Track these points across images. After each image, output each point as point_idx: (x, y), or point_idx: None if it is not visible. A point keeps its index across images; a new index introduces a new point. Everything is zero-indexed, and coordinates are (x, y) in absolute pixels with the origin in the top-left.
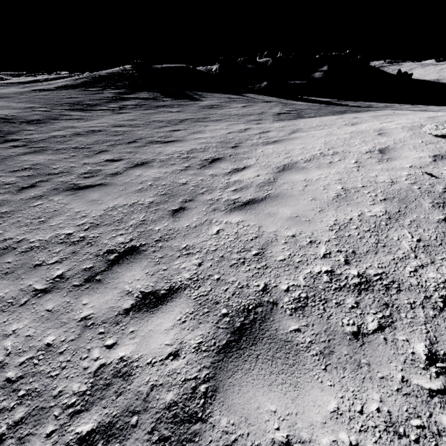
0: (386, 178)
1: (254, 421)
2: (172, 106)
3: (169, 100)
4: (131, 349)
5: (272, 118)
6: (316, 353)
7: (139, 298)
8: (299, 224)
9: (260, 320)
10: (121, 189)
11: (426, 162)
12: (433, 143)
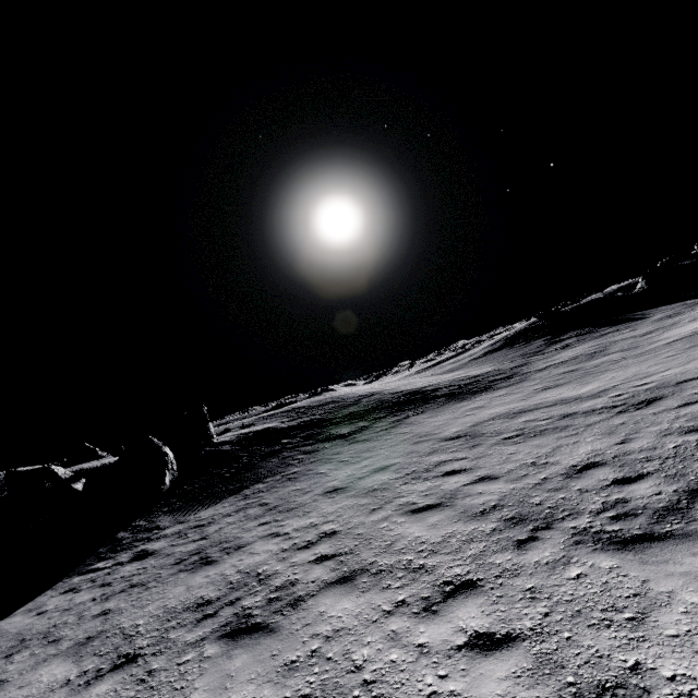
0: None
1: None
2: (618, 330)
3: (608, 328)
4: None
5: None
6: None
7: None
8: None
9: None
10: (653, 357)
11: None
12: None
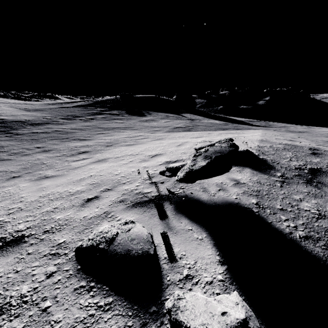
0: (119, 172)
1: None
2: (123, 119)
3: (126, 116)
4: None
5: (166, 130)
6: None
7: None
8: (37, 191)
9: None
10: (12, 163)
11: (156, 164)
12: (185, 153)
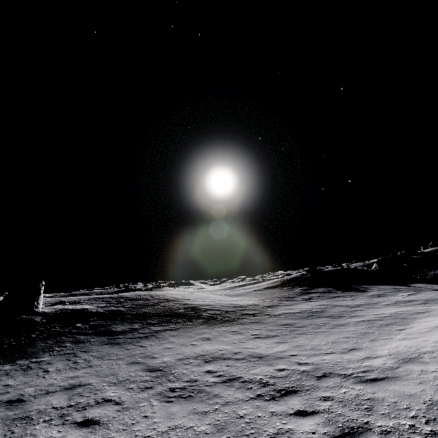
0: None
1: (411, 369)
2: (345, 296)
3: (341, 292)
4: (368, 363)
5: (437, 302)
6: (435, 363)
7: (365, 357)
8: None
9: (415, 359)
10: (337, 333)
11: None
12: None
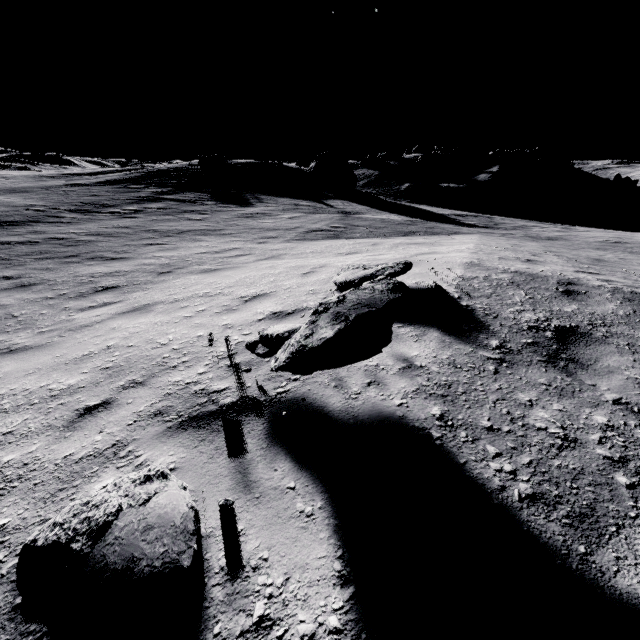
0: (170, 338)
1: None
2: (203, 212)
3: (210, 204)
4: None
5: (291, 237)
6: None
7: None
8: None
9: None
10: None
11: (251, 320)
12: (315, 293)
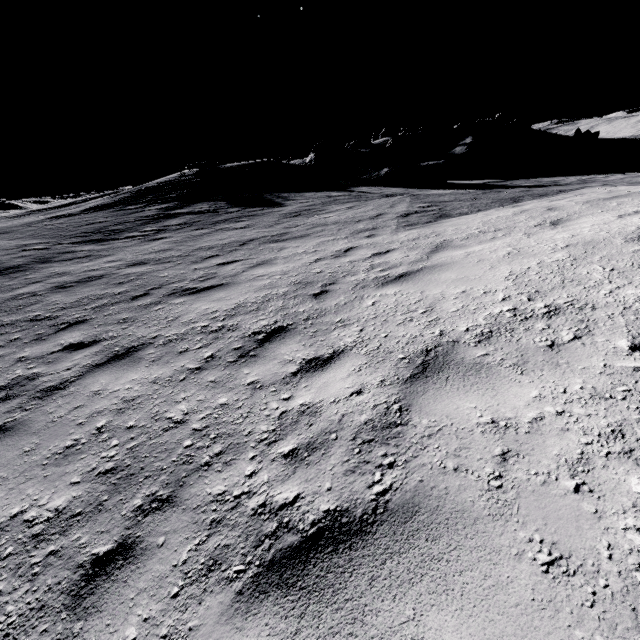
0: None
1: None
2: (238, 219)
3: (237, 211)
4: None
5: (394, 224)
6: None
7: None
8: None
9: None
10: (25, 451)
11: None
12: None
